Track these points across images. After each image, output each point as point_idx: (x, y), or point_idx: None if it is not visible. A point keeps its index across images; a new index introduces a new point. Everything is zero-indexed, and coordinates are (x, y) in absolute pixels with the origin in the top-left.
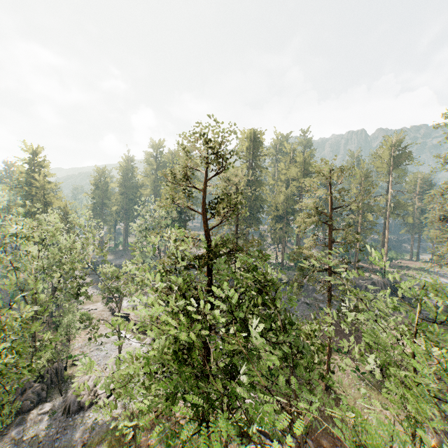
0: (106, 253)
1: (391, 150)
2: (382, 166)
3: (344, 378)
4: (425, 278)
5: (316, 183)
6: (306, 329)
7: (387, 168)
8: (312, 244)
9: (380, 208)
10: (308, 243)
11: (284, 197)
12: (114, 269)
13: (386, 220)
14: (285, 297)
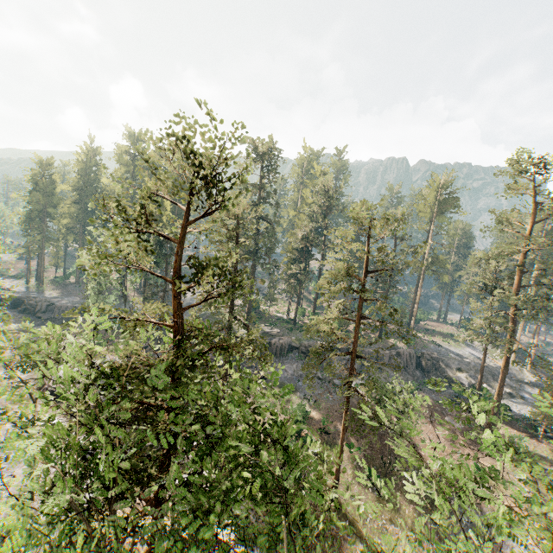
0: (4, 316)
1: (438, 193)
2: (425, 210)
3: (354, 485)
4: (452, 348)
5: (351, 235)
6: (315, 476)
7: (430, 214)
8: (335, 316)
9: (416, 262)
10: (329, 315)
11: (306, 235)
12: (22, 341)
13: (420, 277)
14: (293, 368)
